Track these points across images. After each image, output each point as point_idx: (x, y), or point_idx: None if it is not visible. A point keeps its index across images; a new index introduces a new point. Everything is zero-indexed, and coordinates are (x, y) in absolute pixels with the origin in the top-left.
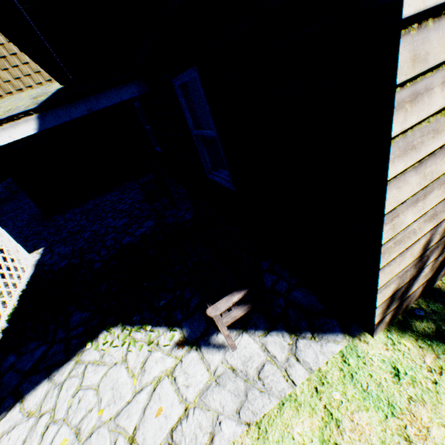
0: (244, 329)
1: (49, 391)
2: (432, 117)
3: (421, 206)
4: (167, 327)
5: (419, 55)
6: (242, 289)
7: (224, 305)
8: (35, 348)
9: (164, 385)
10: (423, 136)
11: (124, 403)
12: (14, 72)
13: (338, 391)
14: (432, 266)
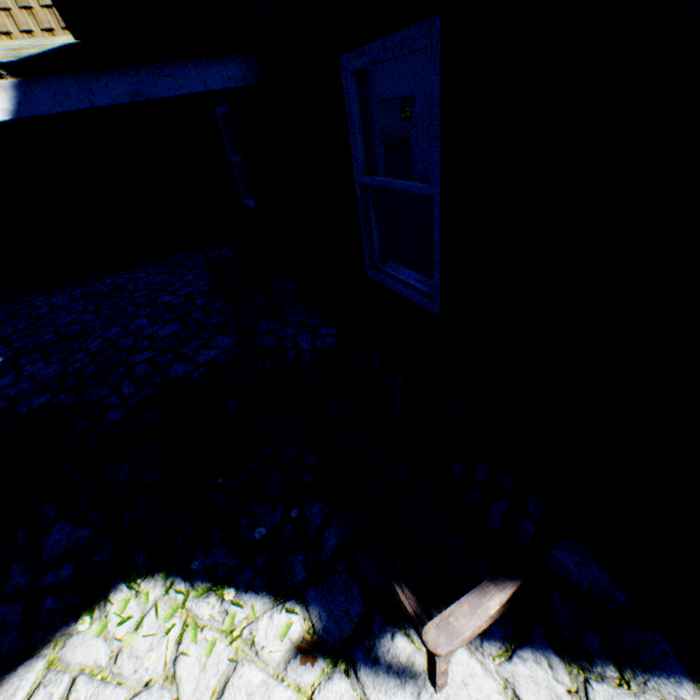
0: None
1: None
2: None
3: None
4: (273, 597)
5: None
6: (505, 578)
7: (470, 624)
8: None
9: None
10: None
11: None
12: None
13: None
14: None
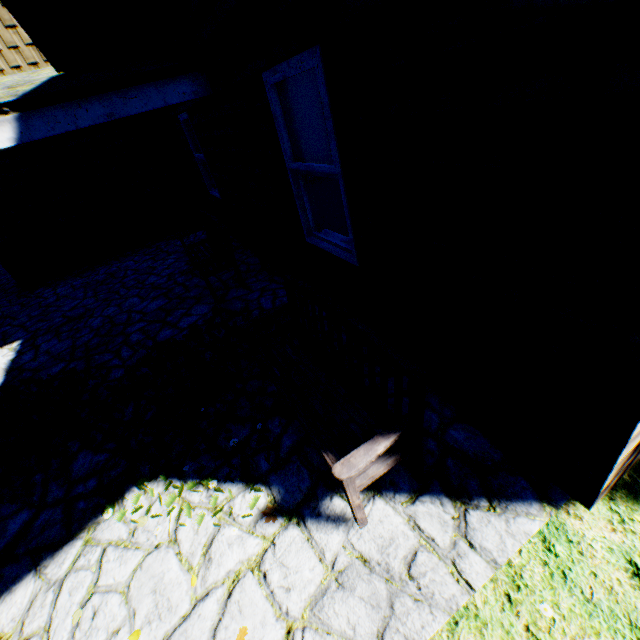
0: (376, 490)
1: (37, 596)
2: None
3: None
4: (245, 483)
5: None
6: (390, 432)
7: (363, 460)
8: (10, 515)
9: (246, 587)
10: None
11: (177, 619)
12: None
13: (545, 600)
14: None
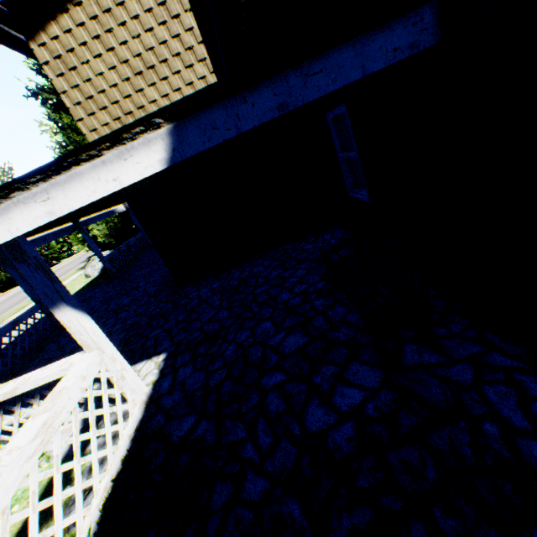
0: None
1: None
2: None
3: None
4: None
5: None
6: None
7: None
8: None
9: None
10: None
11: None
12: (161, 87)
13: None
14: None
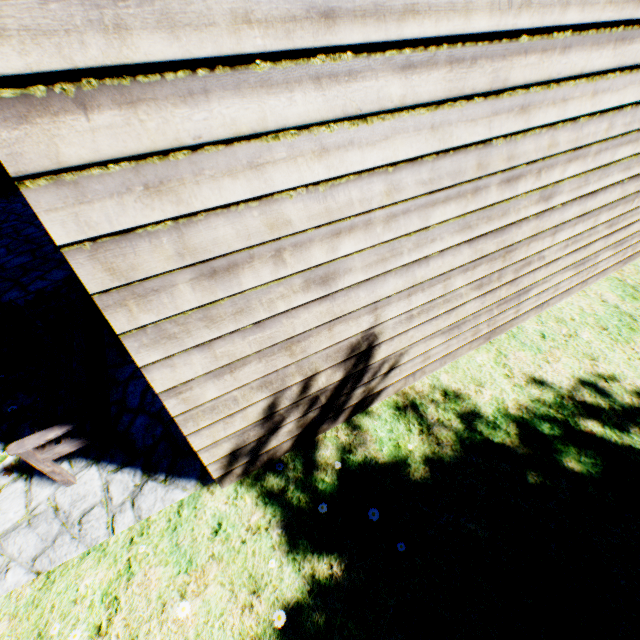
0: (97, 460)
1: None
2: (192, 311)
3: (231, 380)
4: (5, 443)
5: (121, 267)
6: (68, 424)
7: (34, 442)
8: None
9: None
10: (187, 327)
11: None
12: None
13: (152, 543)
14: (299, 423)
